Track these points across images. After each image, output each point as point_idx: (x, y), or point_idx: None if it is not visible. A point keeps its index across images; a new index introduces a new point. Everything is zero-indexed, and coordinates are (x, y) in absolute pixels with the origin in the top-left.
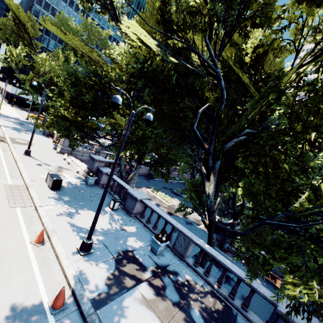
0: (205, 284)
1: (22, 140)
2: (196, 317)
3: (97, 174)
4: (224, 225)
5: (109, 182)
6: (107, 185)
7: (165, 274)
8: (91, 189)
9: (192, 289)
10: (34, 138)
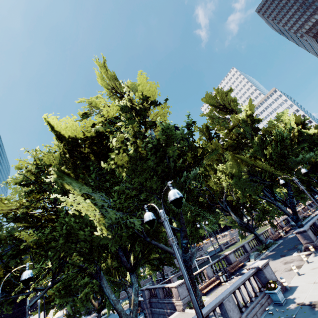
0: None
1: None
2: None
3: None
4: None
5: (44, 317)
6: None
7: None
8: None
9: None
10: None
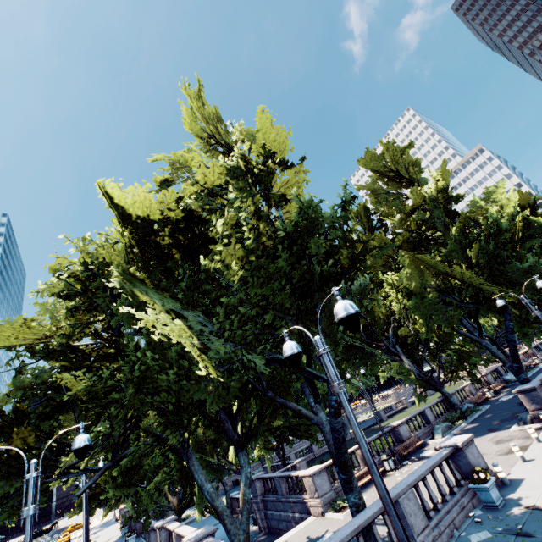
0: None
1: (94, 538)
2: None
3: (131, 523)
4: None
5: (87, 519)
6: (87, 521)
7: None
8: (123, 538)
9: None
10: (107, 529)
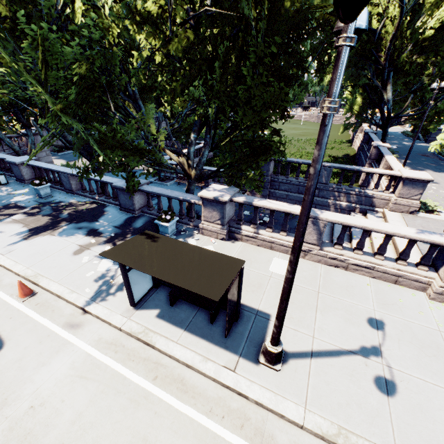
0: (90, 200)
1: None
2: (62, 216)
3: None
4: (89, 148)
5: None
6: None
7: (46, 205)
8: None
9: (71, 206)
10: None
